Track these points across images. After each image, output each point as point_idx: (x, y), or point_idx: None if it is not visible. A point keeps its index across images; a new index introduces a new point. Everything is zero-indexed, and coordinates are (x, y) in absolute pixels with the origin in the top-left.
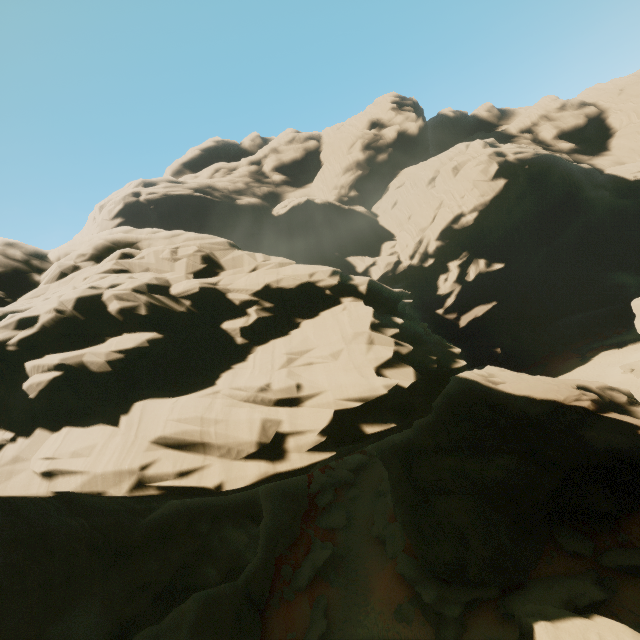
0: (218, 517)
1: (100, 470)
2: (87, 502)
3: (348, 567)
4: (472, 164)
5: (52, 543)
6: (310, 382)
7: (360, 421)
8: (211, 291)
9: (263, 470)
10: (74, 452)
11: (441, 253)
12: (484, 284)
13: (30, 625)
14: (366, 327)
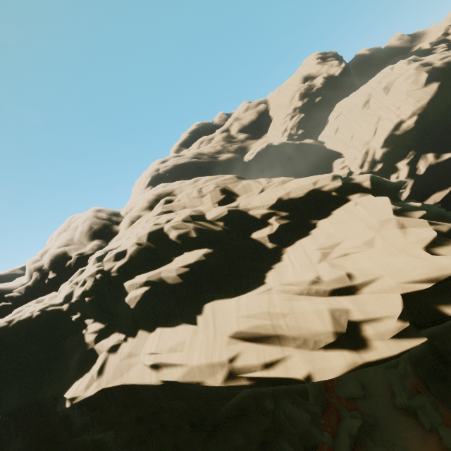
0: (275, 395)
1: (195, 363)
2: (185, 388)
3: (382, 436)
4: (401, 80)
5: (163, 420)
6: (359, 270)
7: (434, 303)
8: (235, 212)
9: (350, 360)
10: (170, 348)
11: (388, 157)
12: (436, 174)
13: None
14: (390, 214)
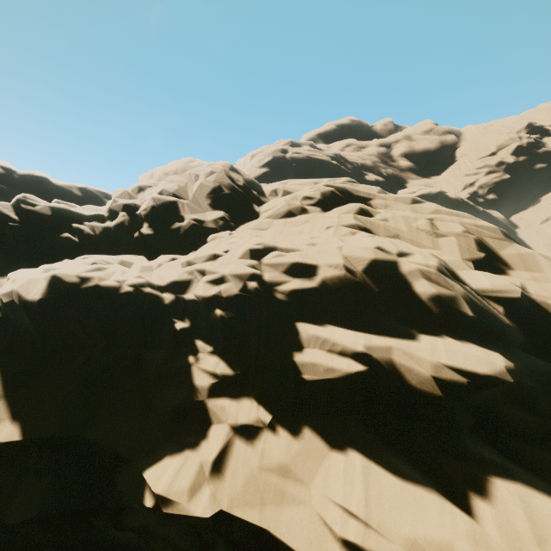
0: None
1: None
2: None
3: None
4: None
5: None
6: None
7: None
8: (527, 300)
9: None
10: (414, 542)
11: None
12: None
13: None
14: None
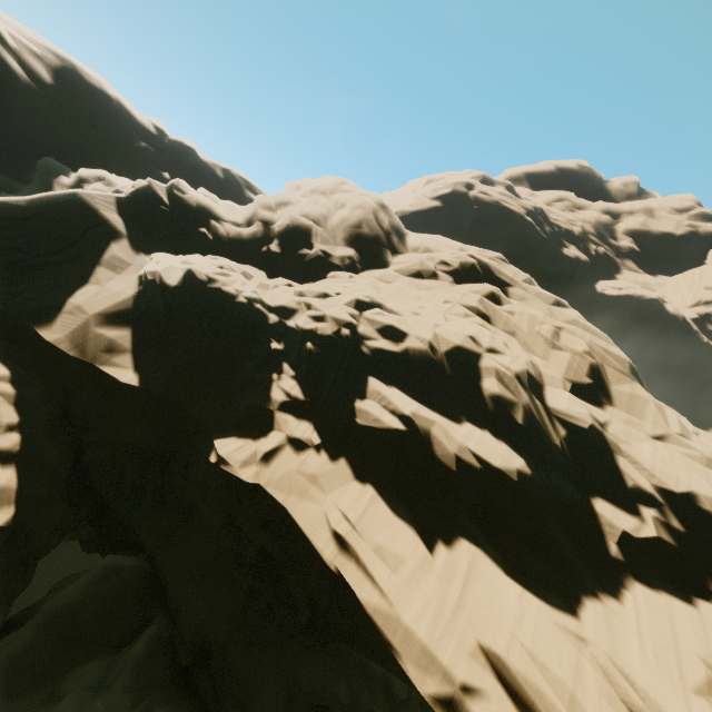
0: None
1: (407, 620)
2: (352, 603)
3: None
4: None
5: (286, 580)
6: None
7: None
8: (596, 435)
9: None
10: (379, 547)
11: None
12: None
13: (224, 624)
14: None
